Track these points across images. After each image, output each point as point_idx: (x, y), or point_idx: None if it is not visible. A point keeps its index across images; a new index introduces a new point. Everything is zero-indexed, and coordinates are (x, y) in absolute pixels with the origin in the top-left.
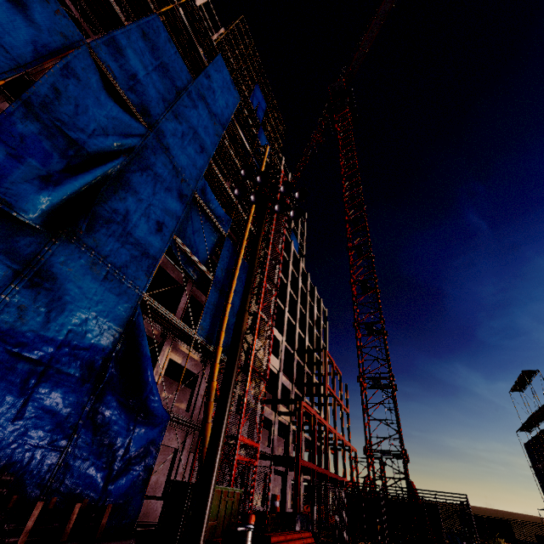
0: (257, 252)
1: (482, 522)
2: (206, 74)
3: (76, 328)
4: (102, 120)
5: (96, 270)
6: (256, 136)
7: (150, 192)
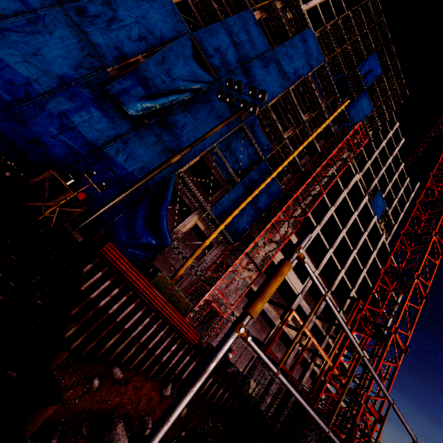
0: (212, 130)
1: None
2: (286, 44)
3: (138, 169)
4: (185, 72)
5: (156, 147)
6: (336, 92)
7: (205, 116)
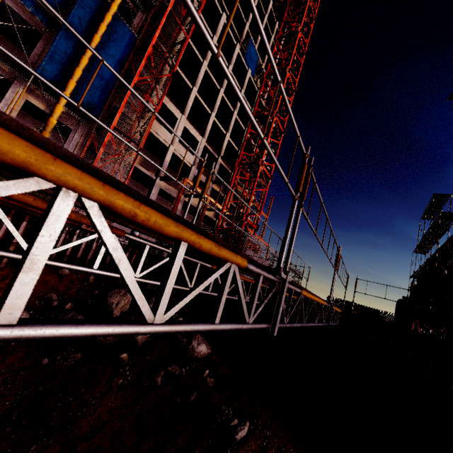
0: None
1: (357, 308)
2: None
3: None
4: None
5: None
6: None
7: None
